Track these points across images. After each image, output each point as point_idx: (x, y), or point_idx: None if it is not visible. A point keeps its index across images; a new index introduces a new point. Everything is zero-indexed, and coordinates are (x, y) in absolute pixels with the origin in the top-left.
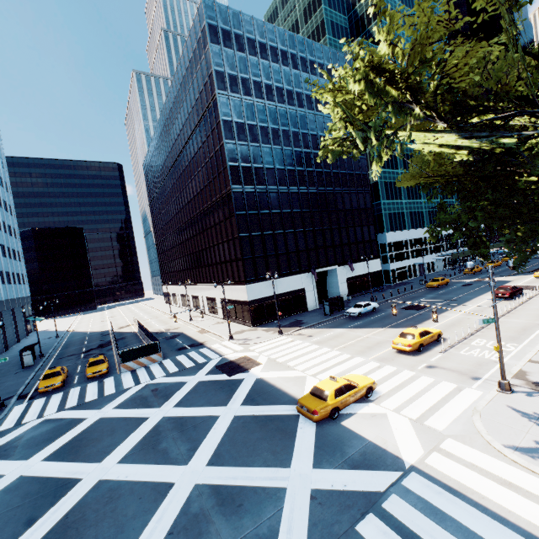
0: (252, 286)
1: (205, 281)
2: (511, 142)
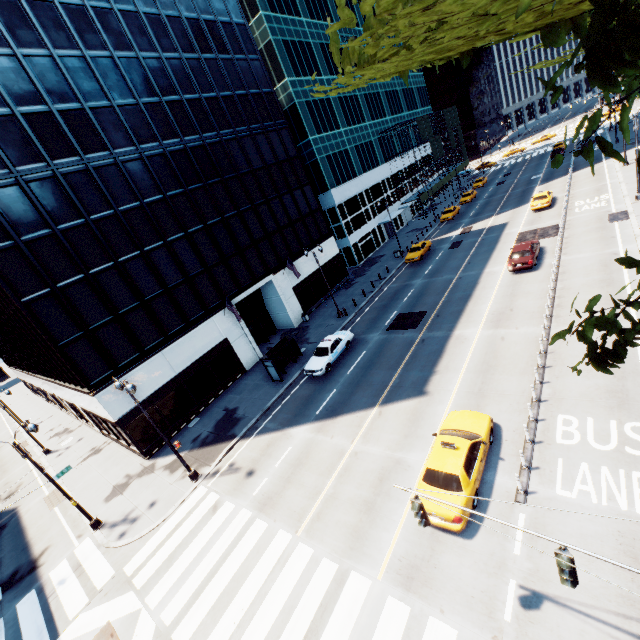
0: (111, 391)
1: (44, 375)
2: None
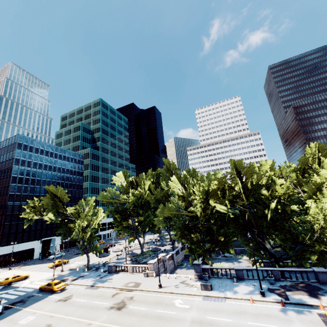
0: (3, 248)
1: None
2: (59, 220)
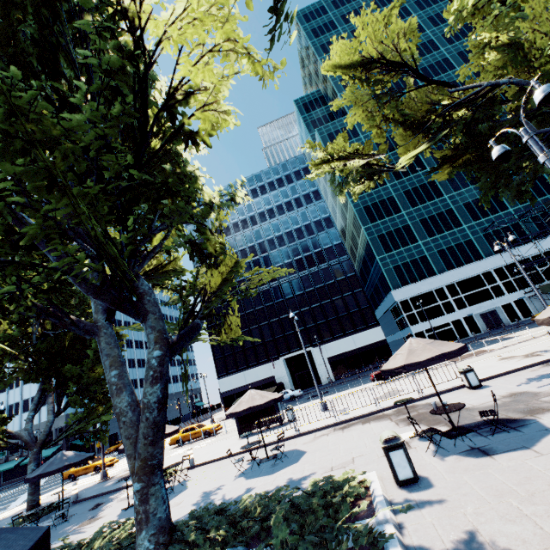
0: (223, 380)
1: None
2: None
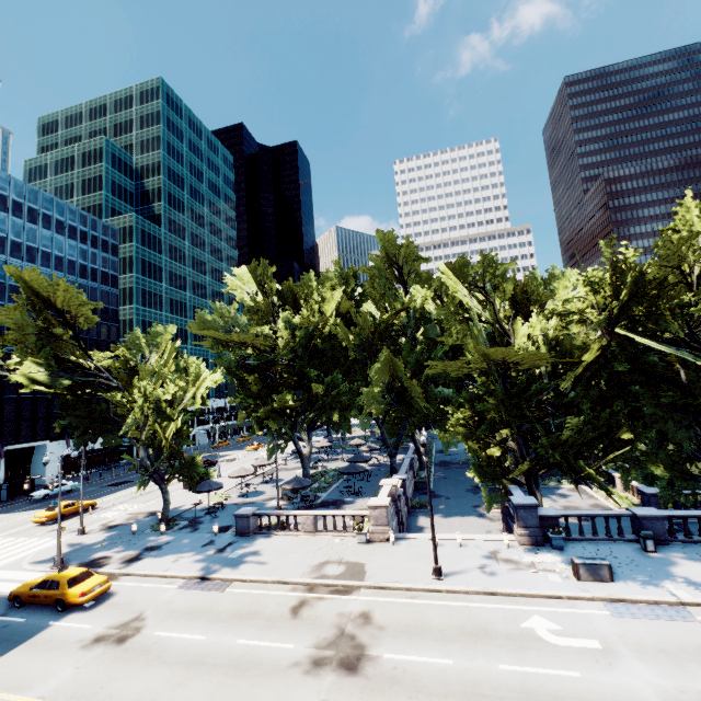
0: None
1: None
2: (66, 384)
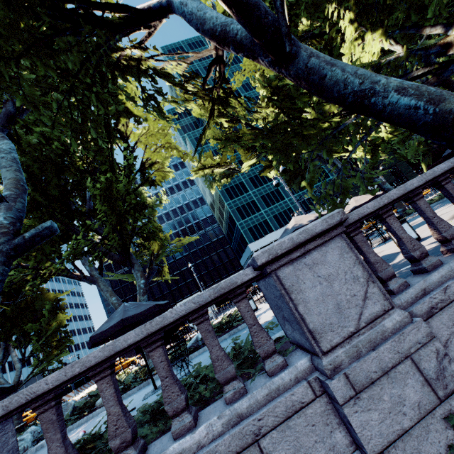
0: None
1: None
2: None
